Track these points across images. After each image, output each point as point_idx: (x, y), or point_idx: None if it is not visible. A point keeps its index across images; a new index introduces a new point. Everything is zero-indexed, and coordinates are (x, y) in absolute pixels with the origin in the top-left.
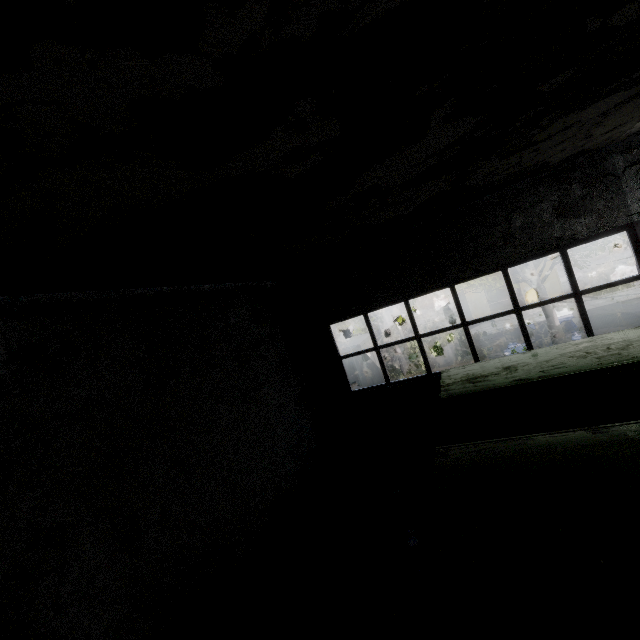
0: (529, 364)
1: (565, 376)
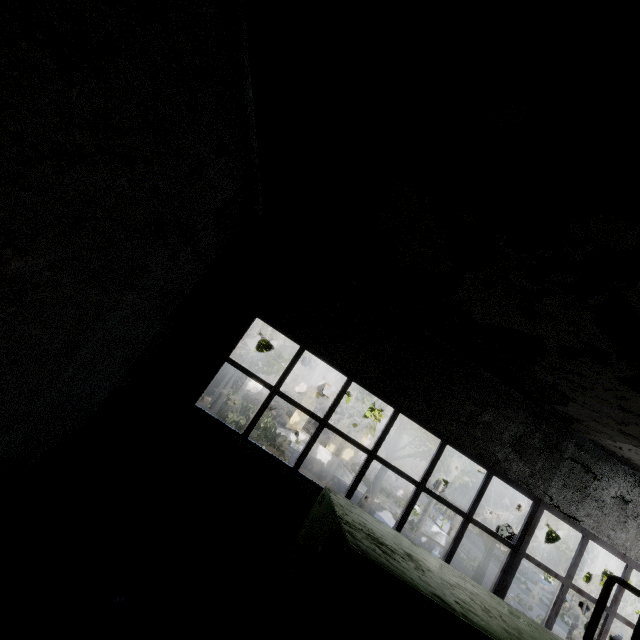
0: (433, 572)
1: (492, 639)
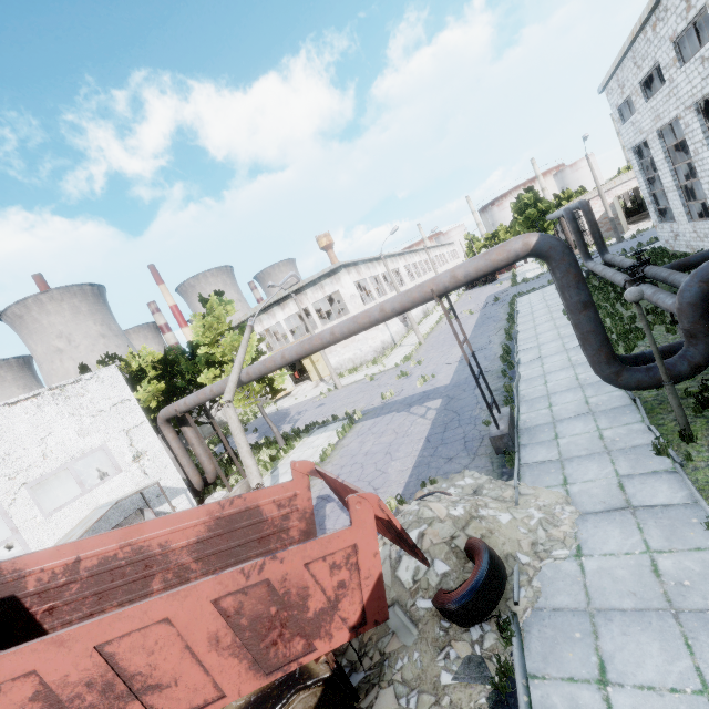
0: None
1: None
